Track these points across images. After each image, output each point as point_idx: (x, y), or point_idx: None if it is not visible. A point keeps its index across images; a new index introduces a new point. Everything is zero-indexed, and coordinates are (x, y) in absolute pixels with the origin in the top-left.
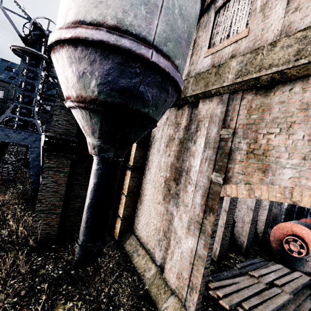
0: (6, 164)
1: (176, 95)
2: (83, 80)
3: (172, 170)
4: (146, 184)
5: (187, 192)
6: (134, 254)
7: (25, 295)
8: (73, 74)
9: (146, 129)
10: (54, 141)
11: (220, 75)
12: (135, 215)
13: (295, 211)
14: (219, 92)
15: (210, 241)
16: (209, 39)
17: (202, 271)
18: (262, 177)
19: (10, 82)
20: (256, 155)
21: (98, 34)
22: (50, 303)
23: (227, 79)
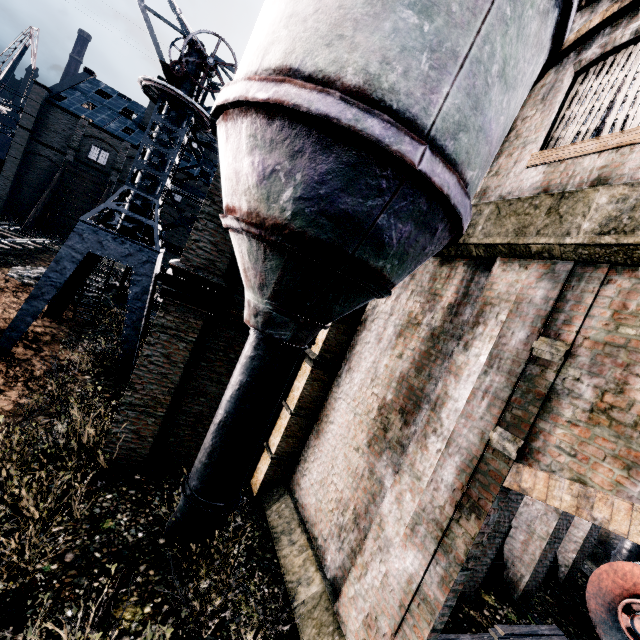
0: (86, 290)
1: (447, 239)
2: (270, 184)
3: (401, 390)
4: (336, 400)
5: (427, 449)
6: (284, 538)
7: (73, 563)
8: (253, 168)
9: (369, 297)
10: (182, 279)
11: (561, 215)
12: (302, 456)
13: None
14: (551, 253)
15: (457, 576)
16: (548, 129)
17: (425, 634)
18: (620, 479)
19: (124, 138)
20: (615, 423)
21: (323, 102)
22: (112, 595)
23: (576, 229)
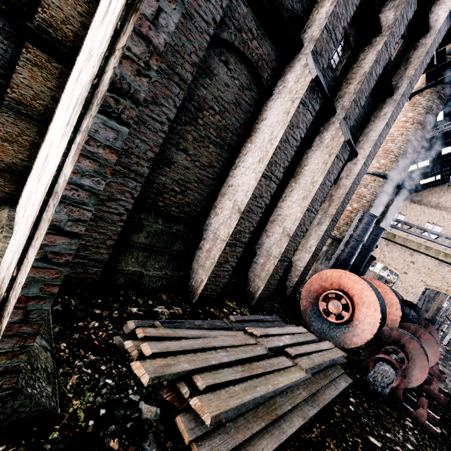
0: None
1: None
2: None
3: None
4: (64, 91)
5: (107, 13)
6: None
7: None
8: None
9: None
10: None
11: None
12: (30, 170)
13: (349, 265)
14: None
15: (93, 123)
16: None
17: (41, 239)
18: None
19: None
20: None
21: None
22: None
23: None
